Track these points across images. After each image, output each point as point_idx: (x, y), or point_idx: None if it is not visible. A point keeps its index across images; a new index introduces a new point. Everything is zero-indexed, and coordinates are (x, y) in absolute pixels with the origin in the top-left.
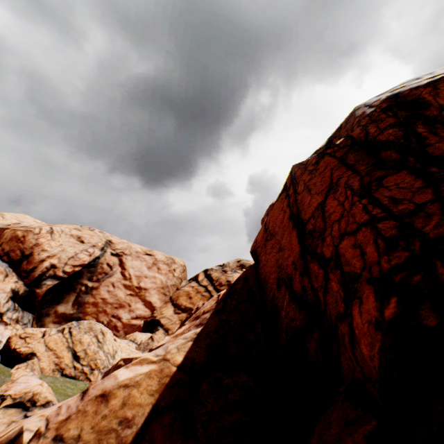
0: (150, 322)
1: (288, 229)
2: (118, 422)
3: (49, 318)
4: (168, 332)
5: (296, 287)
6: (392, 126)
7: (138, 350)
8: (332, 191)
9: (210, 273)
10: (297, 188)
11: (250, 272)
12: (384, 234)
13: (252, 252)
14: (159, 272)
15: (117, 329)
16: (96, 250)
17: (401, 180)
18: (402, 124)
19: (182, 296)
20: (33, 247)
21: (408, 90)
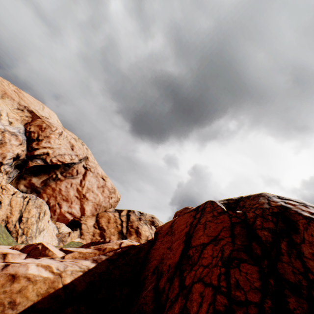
0: (75, 222)
1: (181, 240)
2: (9, 301)
3: (24, 181)
4: (81, 236)
5: (161, 283)
6: (269, 230)
7: (56, 237)
8: (214, 242)
9: (130, 214)
10: (201, 218)
11: (145, 247)
12: (216, 305)
13: (155, 233)
14: (102, 193)
15: (55, 213)
16: (76, 159)
17: (250, 272)
18: (276, 233)
19: (104, 217)
20: (45, 137)
21: (294, 211)
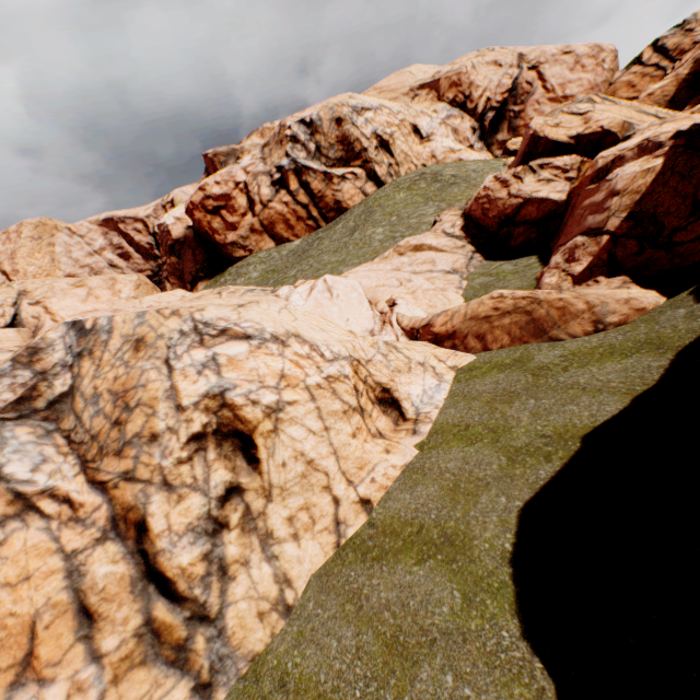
0: None
1: None
2: (661, 98)
3: (493, 148)
4: None
5: None
6: None
7: None
8: None
9: (662, 44)
10: None
11: None
12: None
13: None
14: (584, 71)
15: None
16: (514, 71)
17: None
18: None
19: (619, 90)
20: (469, 87)
21: None
